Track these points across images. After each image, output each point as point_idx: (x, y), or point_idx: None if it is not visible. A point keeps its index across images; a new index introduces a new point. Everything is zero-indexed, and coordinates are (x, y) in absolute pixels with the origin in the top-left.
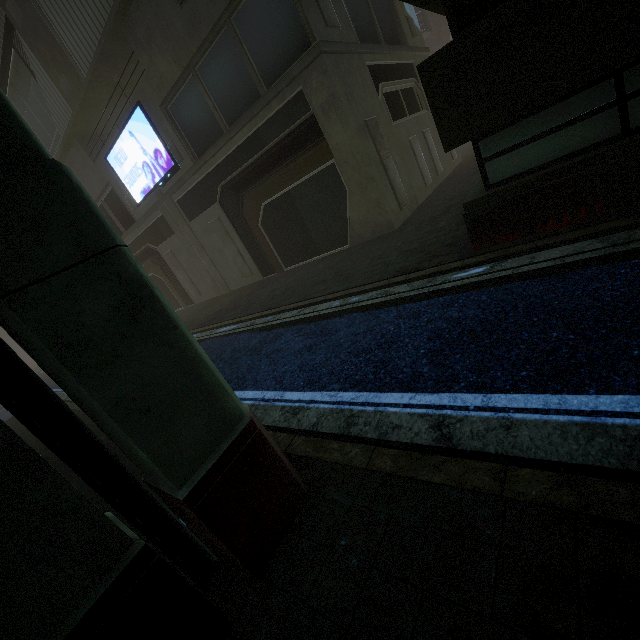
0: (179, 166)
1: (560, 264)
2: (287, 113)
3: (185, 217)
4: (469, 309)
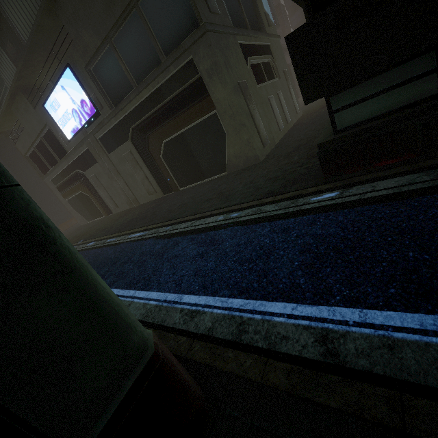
0: (100, 112)
1: (398, 192)
2: (181, 75)
3: (105, 150)
4: (330, 227)
